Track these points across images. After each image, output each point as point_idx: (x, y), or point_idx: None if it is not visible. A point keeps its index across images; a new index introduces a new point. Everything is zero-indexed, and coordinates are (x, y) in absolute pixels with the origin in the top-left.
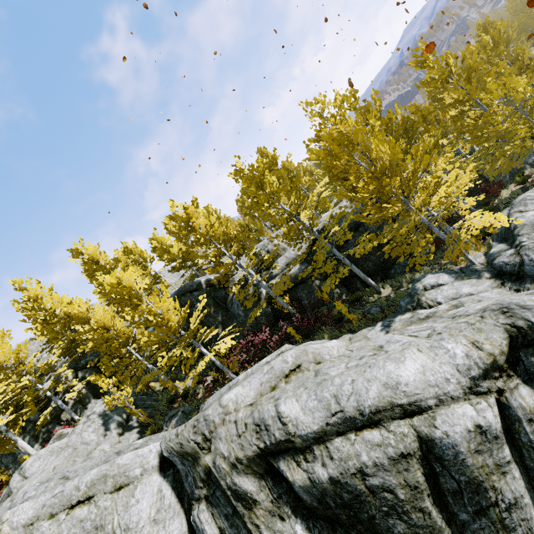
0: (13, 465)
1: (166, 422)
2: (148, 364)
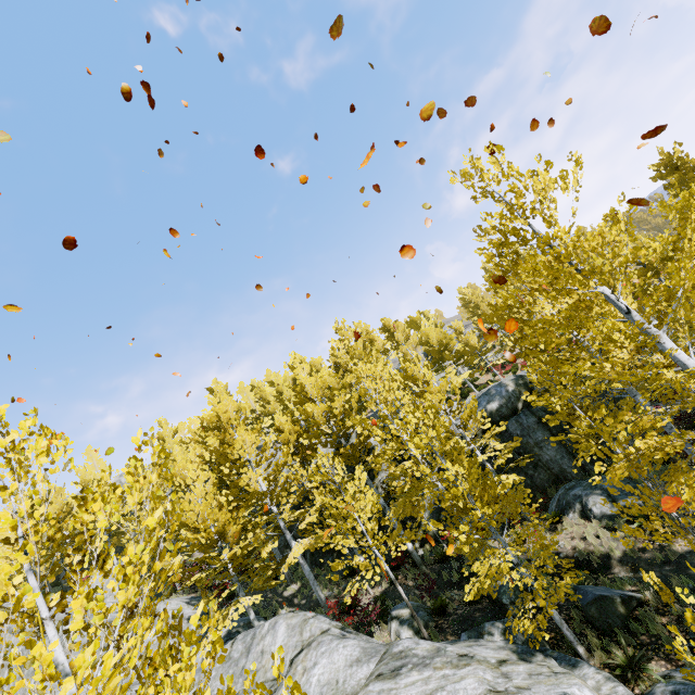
0: None
1: None
2: None
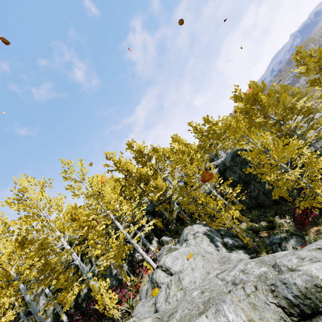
0: (110, 278)
1: (279, 243)
2: (225, 201)
